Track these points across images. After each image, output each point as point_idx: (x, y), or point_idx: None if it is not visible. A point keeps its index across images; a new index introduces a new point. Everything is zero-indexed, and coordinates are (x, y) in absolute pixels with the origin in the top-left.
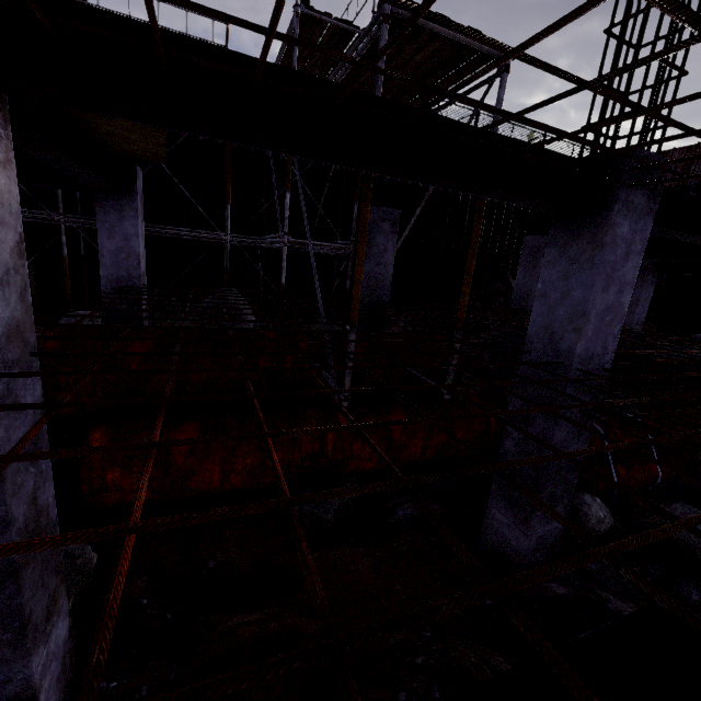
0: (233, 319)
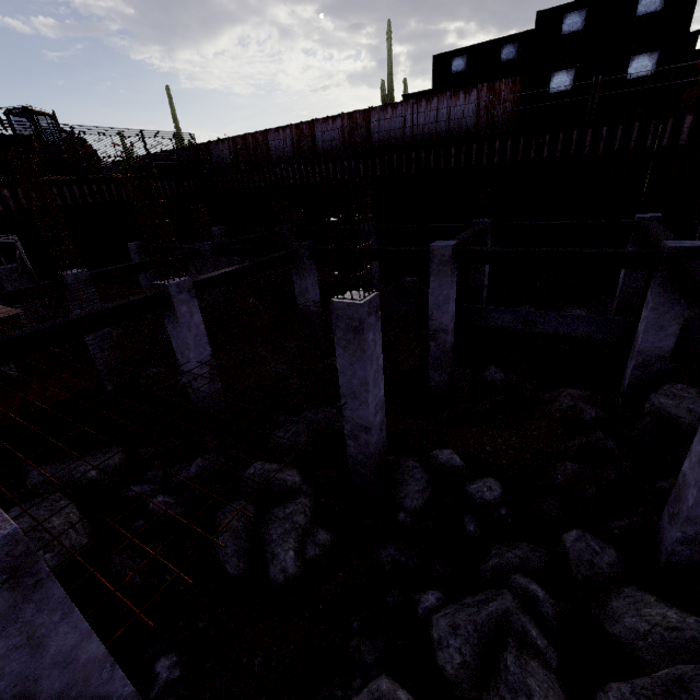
0: None
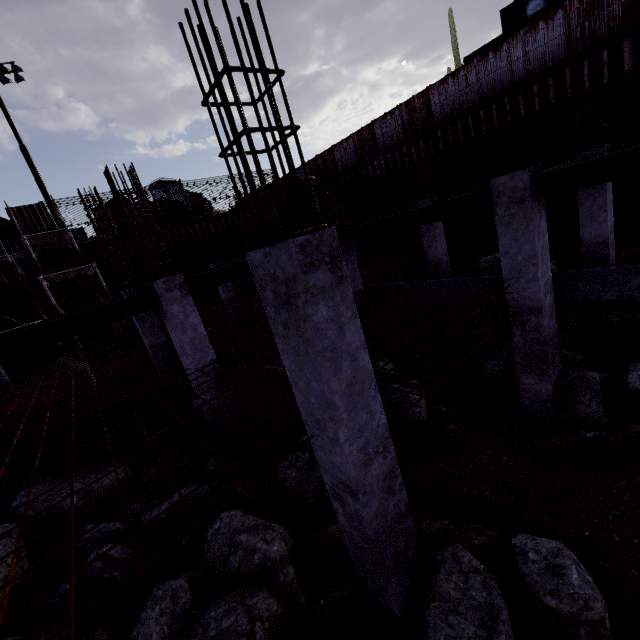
0: (69, 373)
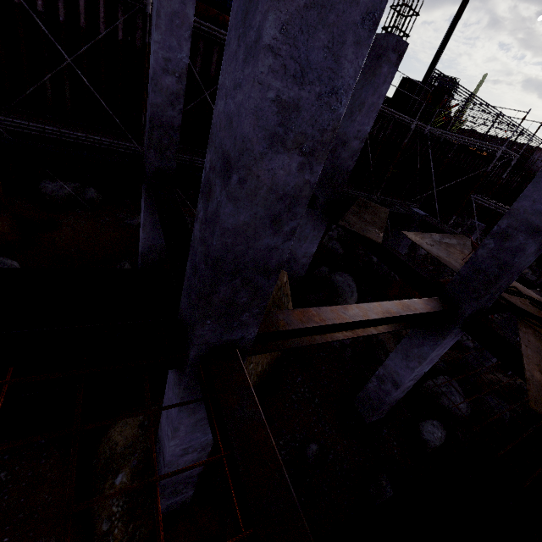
0: None
